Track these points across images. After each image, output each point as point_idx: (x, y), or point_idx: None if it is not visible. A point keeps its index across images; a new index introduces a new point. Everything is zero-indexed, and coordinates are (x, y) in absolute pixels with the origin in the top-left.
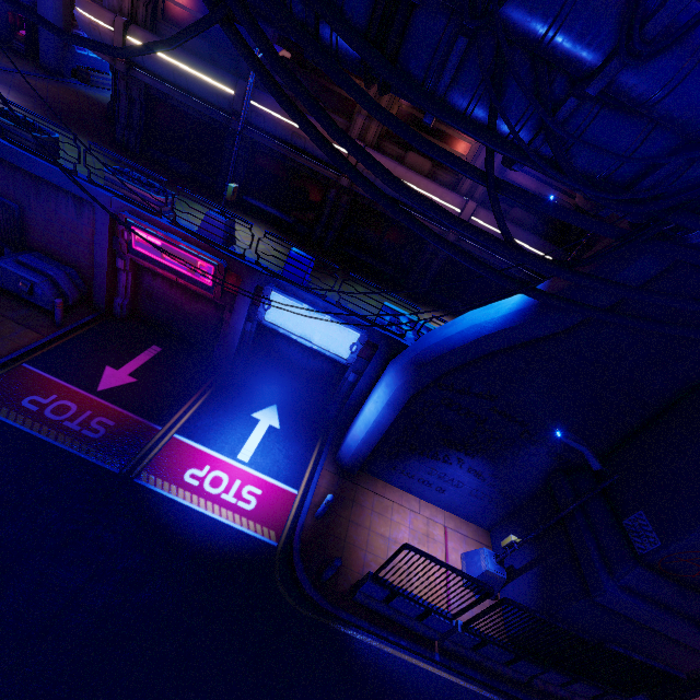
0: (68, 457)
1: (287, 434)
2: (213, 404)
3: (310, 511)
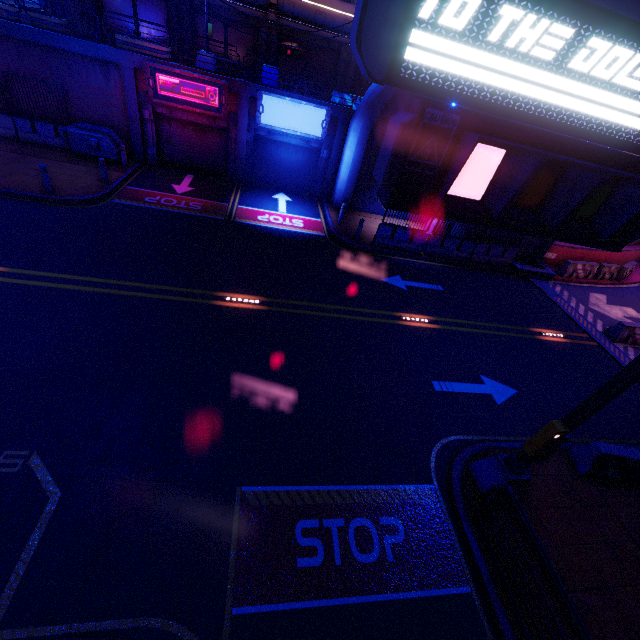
0: (193, 216)
1: (298, 203)
2: (247, 194)
3: (333, 223)
